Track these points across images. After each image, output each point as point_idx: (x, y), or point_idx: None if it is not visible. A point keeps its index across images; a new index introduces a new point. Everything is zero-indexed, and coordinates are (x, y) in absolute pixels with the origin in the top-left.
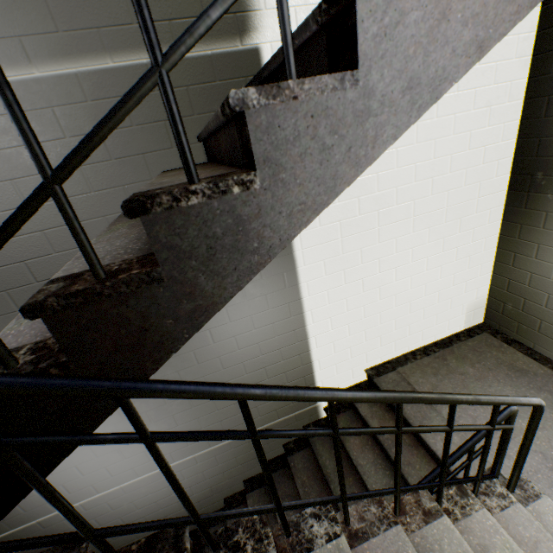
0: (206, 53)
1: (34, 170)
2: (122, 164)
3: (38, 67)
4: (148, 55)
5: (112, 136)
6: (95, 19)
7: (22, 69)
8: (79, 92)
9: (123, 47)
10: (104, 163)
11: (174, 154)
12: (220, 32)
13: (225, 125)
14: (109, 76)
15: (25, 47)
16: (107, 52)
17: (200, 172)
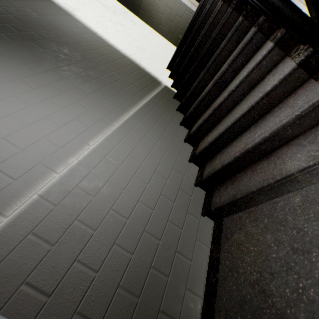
0: (158, 90)
1: (152, 145)
2: (169, 128)
3: (129, 111)
4: (149, 96)
5: (160, 121)
6: (132, 94)
7: (126, 114)
8: (143, 113)
9: (142, 97)
10: (165, 131)
11: (176, 118)
12: (156, 85)
13: (232, 35)
14: (146, 105)
15: (123, 107)
16: (140, 100)
17: (231, 56)
